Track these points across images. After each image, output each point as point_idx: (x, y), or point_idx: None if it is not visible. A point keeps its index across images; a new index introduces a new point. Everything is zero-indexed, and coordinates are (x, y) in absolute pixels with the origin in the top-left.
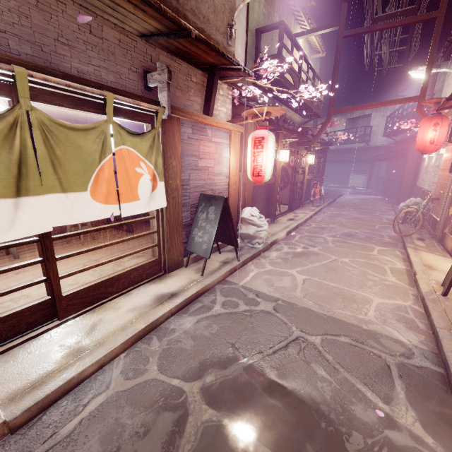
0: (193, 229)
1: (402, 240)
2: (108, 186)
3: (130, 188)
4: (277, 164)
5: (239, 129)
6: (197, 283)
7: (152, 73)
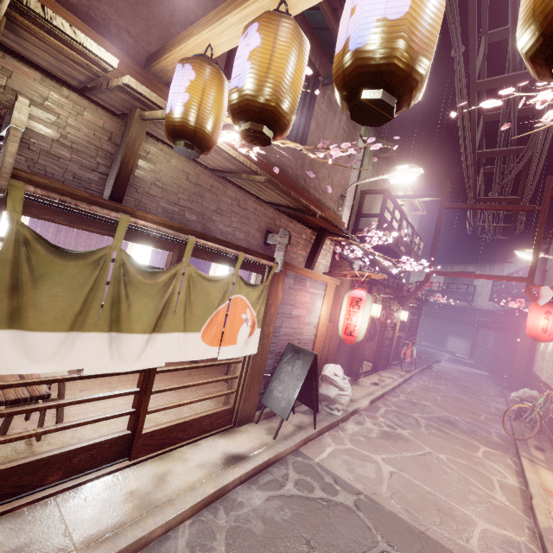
0: (273, 380)
1: (515, 444)
2: (217, 329)
3: (232, 333)
4: None
5: (335, 282)
6: (269, 448)
7: (274, 234)
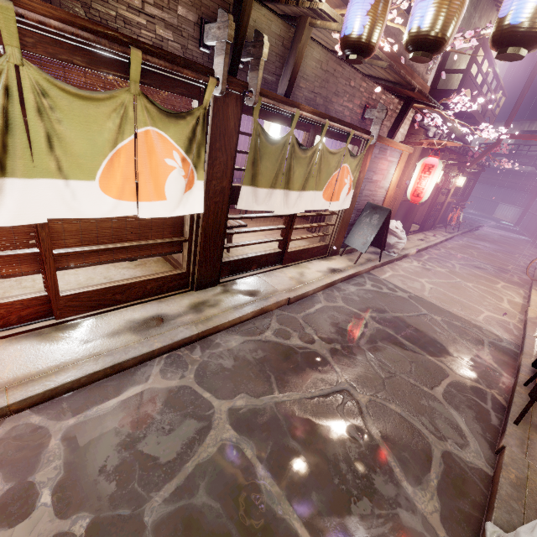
0: (354, 229)
1: (531, 283)
2: (330, 190)
3: (338, 192)
4: None
5: (409, 150)
6: (353, 268)
7: (371, 109)
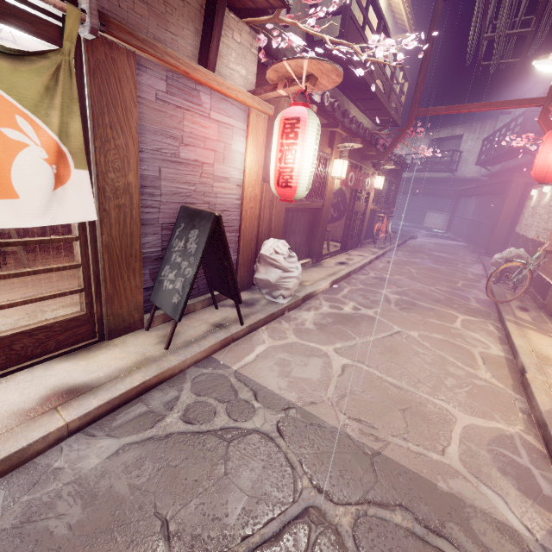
0: (163, 267)
1: (497, 308)
2: None
3: None
4: (328, 180)
5: (264, 108)
6: (150, 364)
7: None
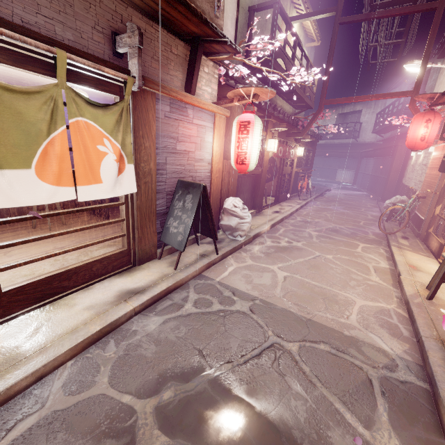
0: (168, 219)
1: (387, 238)
2: (60, 165)
3: (90, 169)
4: (264, 153)
5: (224, 112)
6: (169, 278)
7: (121, 35)
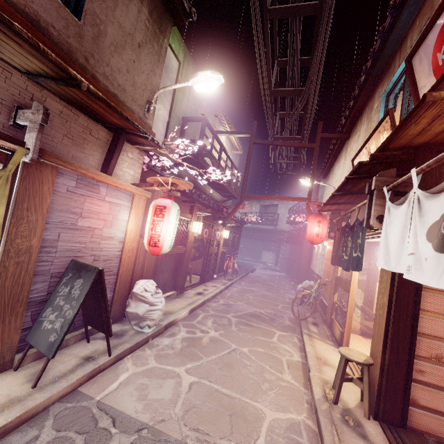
0: (45, 309)
1: (300, 324)
2: None
3: None
4: (189, 234)
5: (144, 194)
6: (14, 405)
7: (25, 110)
